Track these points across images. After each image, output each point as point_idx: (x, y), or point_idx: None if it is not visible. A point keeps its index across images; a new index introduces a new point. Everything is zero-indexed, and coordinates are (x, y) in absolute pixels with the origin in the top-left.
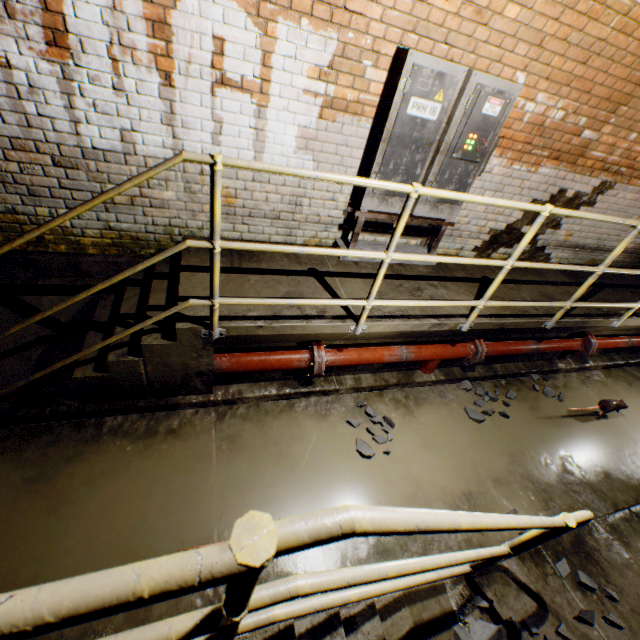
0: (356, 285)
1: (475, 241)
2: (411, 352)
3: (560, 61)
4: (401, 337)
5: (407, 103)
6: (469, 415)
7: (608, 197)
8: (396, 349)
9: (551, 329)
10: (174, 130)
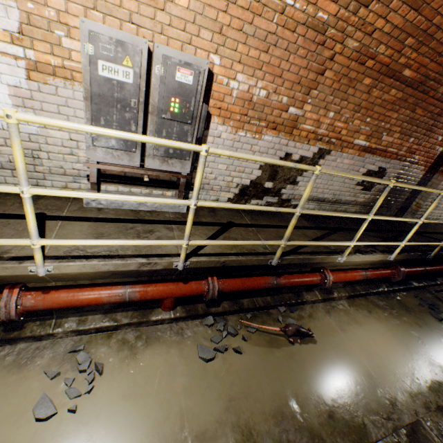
0: (79, 227)
1: (227, 194)
2: (136, 291)
3: (245, 48)
4: (129, 276)
5: (96, 65)
6: (199, 353)
7: (330, 161)
8: (119, 289)
9: (284, 265)
10: None
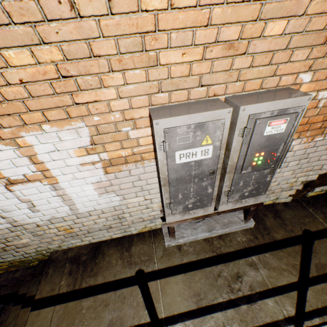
0: (176, 288)
1: (288, 191)
2: None
3: None
4: None
5: (173, 157)
6: None
7: None
8: None
9: None
10: (0, 214)
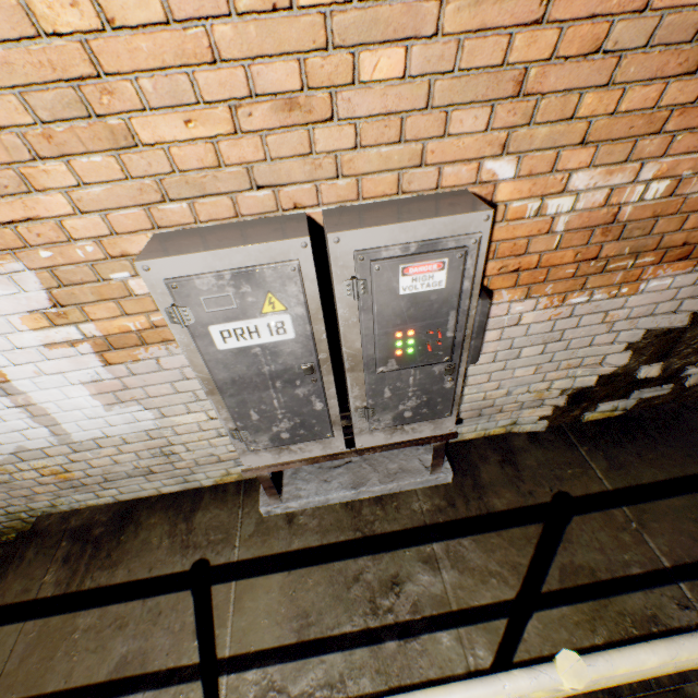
0: (264, 599)
1: (537, 410)
2: None
3: (606, 95)
4: None
5: (207, 336)
6: None
7: None
8: None
9: None
10: None
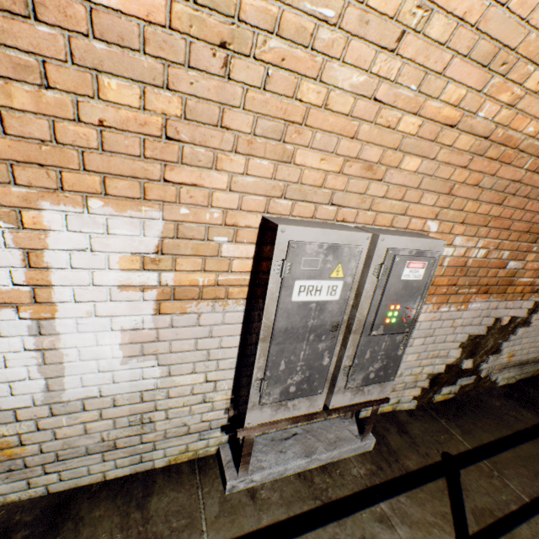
0: None
1: (413, 390)
2: None
3: (474, 204)
4: None
5: (290, 288)
6: None
7: None
8: None
9: None
10: None
